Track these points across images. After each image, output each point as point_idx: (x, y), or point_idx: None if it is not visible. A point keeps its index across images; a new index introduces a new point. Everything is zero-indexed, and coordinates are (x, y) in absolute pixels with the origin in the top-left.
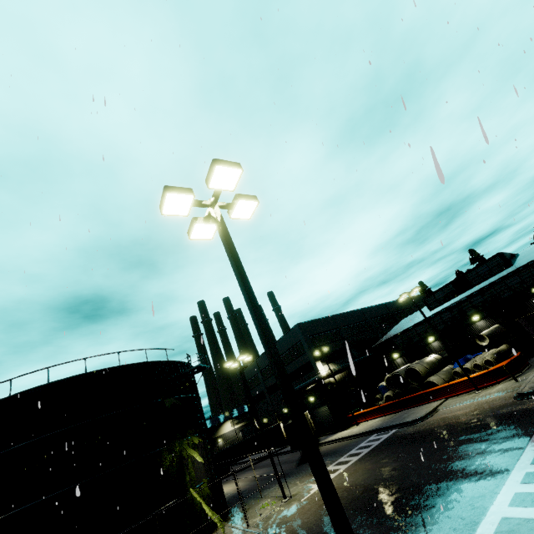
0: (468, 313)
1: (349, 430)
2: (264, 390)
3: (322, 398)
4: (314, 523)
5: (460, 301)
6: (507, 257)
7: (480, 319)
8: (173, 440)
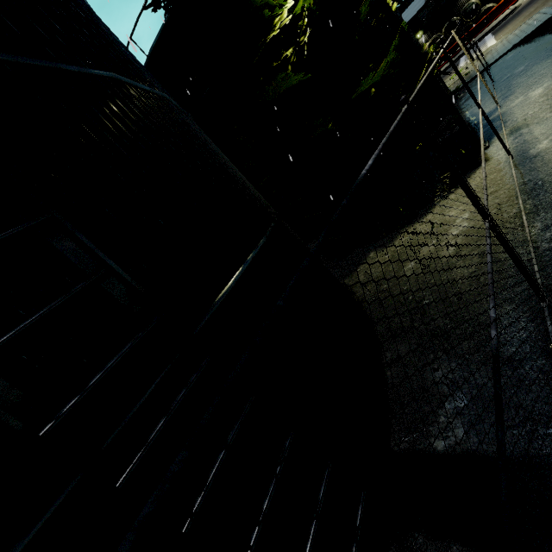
0: None
1: None
2: None
3: None
4: None
5: None
6: None
7: None
8: None
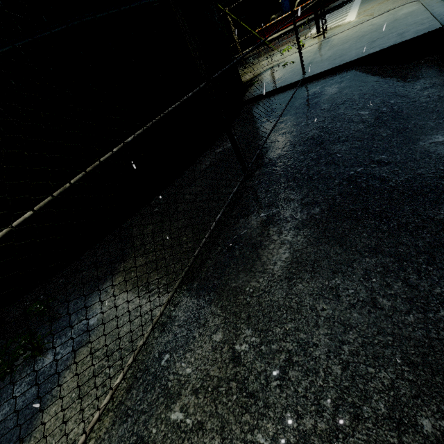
0: None
1: None
2: None
3: None
4: None
5: None
6: None
7: None
8: None
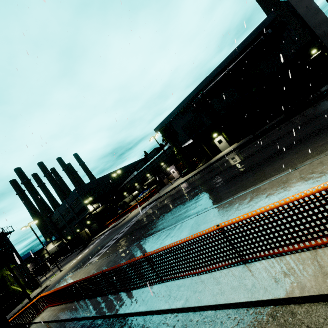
0: (146, 173)
1: (103, 231)
2: (65, 223)
3: (93, 220)
4: (63, 275)
5: (143, 169)
6: (158, 149)
7: (149, 175)
8: None
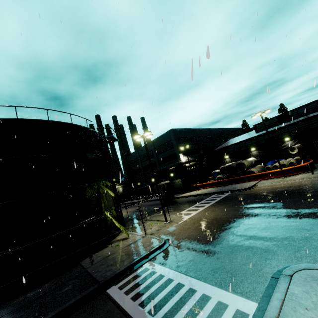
0: (283, 136)
1: (193, 192)
2: (141, 167)
3: (178, 175)
4: (199, 236)
5: (281, 128)
6: None
7: (289, 140)
8: (93, 181)
